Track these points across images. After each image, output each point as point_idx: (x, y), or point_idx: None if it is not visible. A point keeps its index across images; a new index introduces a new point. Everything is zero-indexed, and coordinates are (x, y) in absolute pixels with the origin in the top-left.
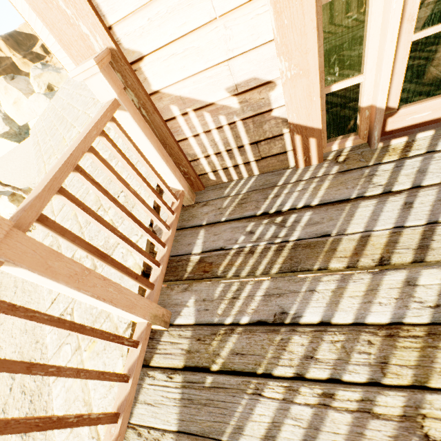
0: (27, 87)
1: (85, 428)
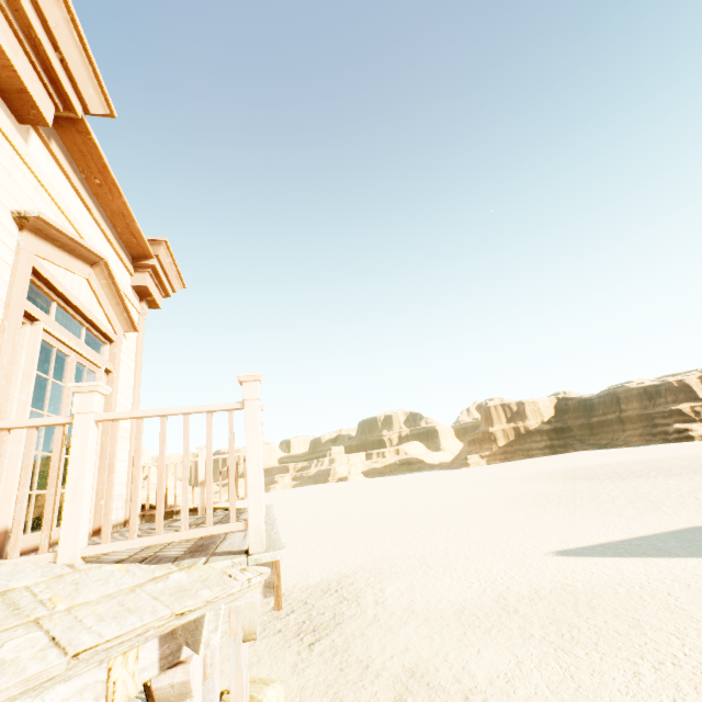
0: None
1: (159, 585)
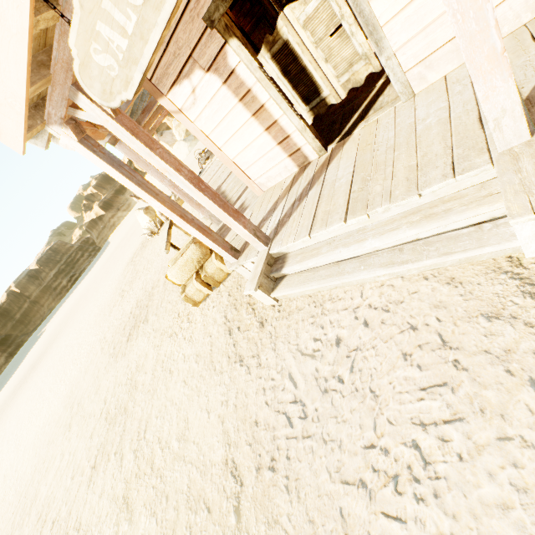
0: (172, 139)
1: None
